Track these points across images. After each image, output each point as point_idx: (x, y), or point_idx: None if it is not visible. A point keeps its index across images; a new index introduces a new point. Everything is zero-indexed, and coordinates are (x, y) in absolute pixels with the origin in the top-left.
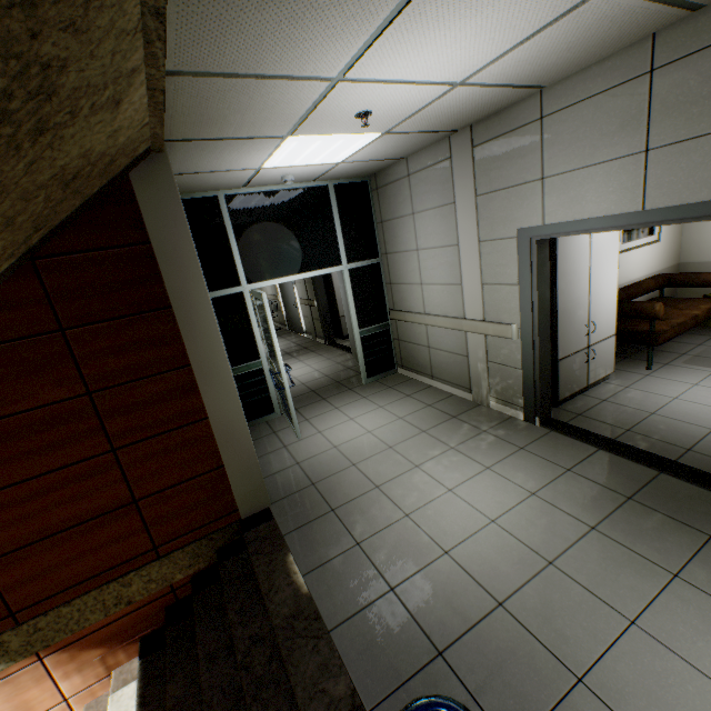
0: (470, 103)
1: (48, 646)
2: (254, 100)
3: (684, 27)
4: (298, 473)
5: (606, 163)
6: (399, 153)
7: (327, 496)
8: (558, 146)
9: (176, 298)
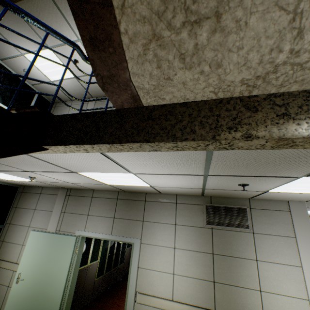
0: None
1: None
2: (57, 24)
3: None
4: None
5: None
6: (72, 95)
7: None
8: None
9: None
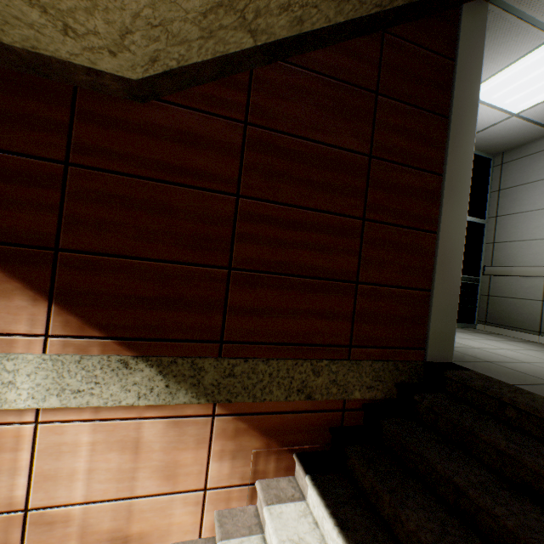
0: None
1: (228, 401)
2: None
3: None
4: (454, 351)
5: None
6: None
7: (526, 372)
8: None
9: (455, 111)
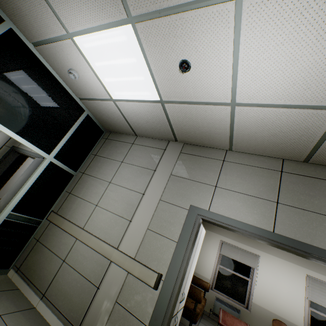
0: (209, 126)
1: None
2: None
3: (296, 164)
4: None
5: (254, 197)
6: (141, 128)
7: None
8: (229, 176)
9: None
